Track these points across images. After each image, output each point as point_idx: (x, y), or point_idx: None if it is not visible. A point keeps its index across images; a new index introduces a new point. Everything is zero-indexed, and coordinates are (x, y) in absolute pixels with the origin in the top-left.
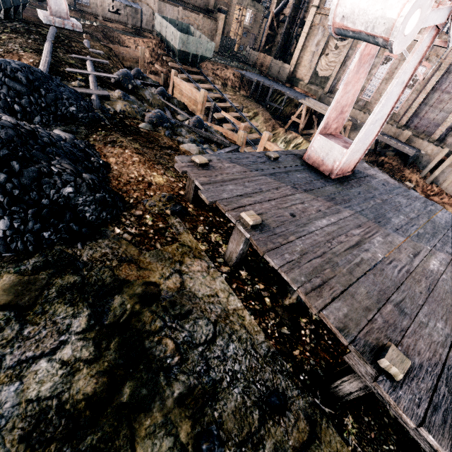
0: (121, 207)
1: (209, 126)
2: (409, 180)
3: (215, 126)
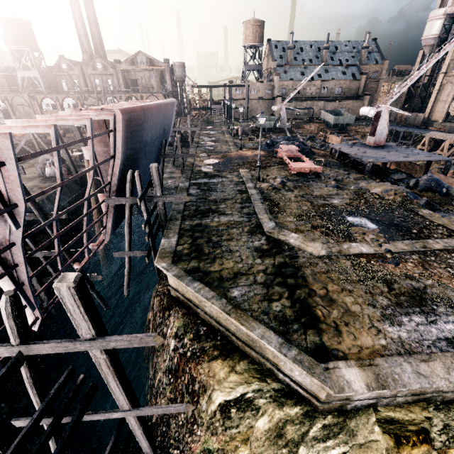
0: (315, 154)
1: None
2: None
3: None
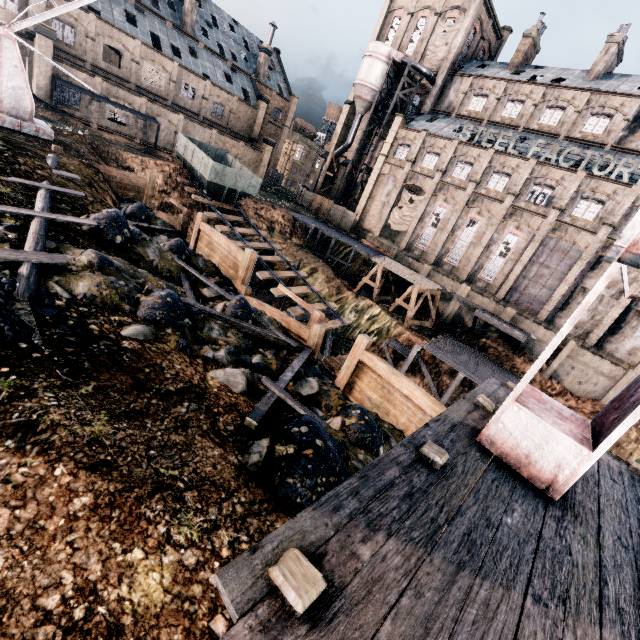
0: None
1: (259, 310)
2: (522, 372)
3: (268, 308)
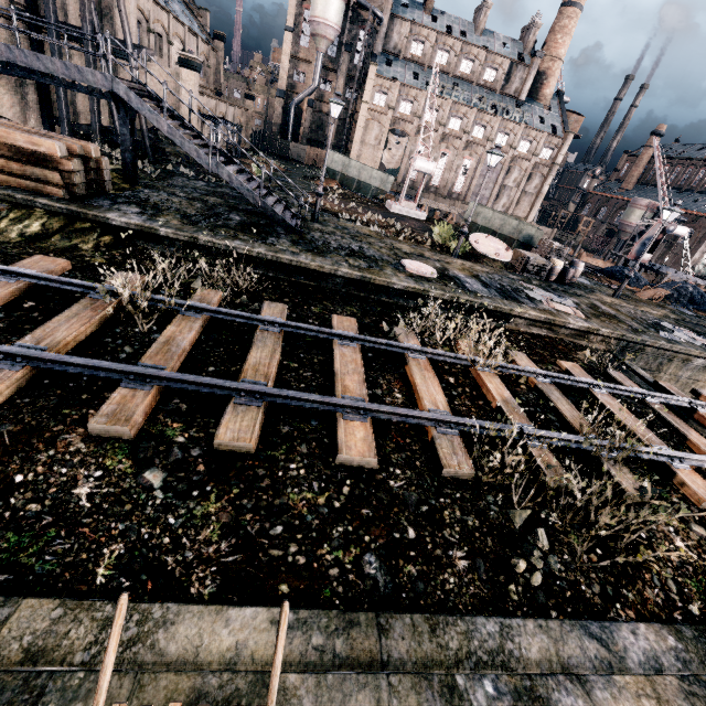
0: None
1: None
2: None
3: None
